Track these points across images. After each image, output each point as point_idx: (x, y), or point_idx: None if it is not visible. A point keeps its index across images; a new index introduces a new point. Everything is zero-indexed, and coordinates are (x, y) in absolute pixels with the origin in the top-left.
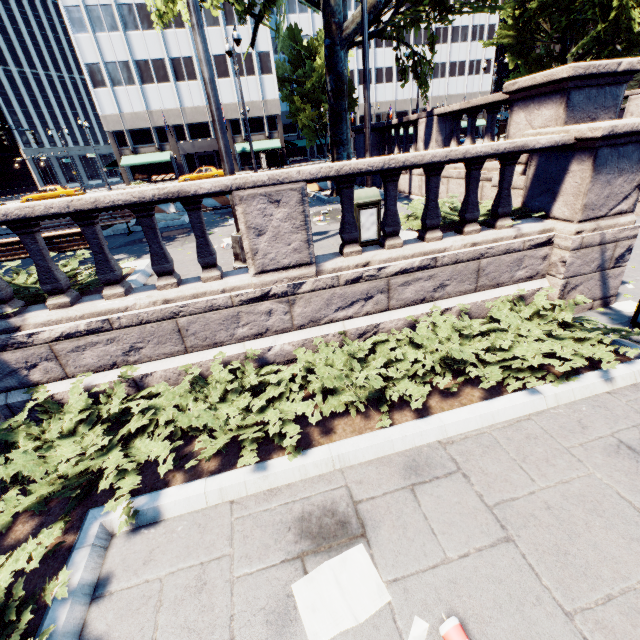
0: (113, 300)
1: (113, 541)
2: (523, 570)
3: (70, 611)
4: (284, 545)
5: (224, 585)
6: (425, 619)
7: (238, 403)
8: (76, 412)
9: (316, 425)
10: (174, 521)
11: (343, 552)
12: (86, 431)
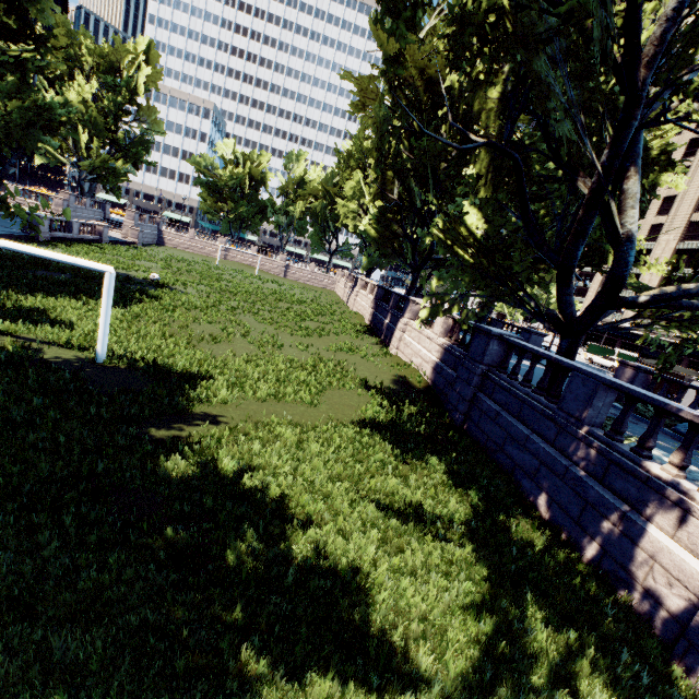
0: None
1: None
2: None
3: None
4: None
5: None
6: None
7: None
8: None
9: None
10: None
11: None
12: None
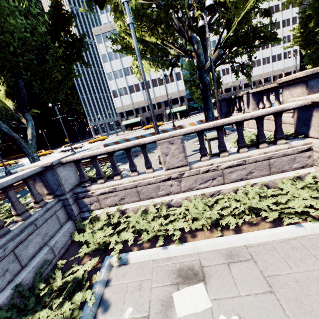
0: (117, 181)
1: (112, 268)
2: (276, 306)
3: (99, 287)
4: (171, 278)
5: (148, 289)
6: (225, 316)
7: (158, 222)
8: (103, 221)
9: (189, 233)
10: (132, 264)
11: (194, 285)
12: (106, 228)
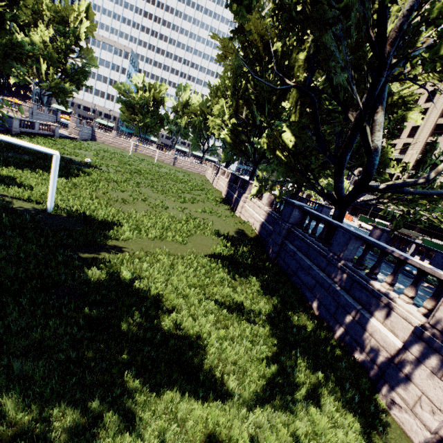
0: None
1: None
2: None
3: None
4: None
5: None
6: None
7: None
8: None
9: None
10: None
11: None
12: None
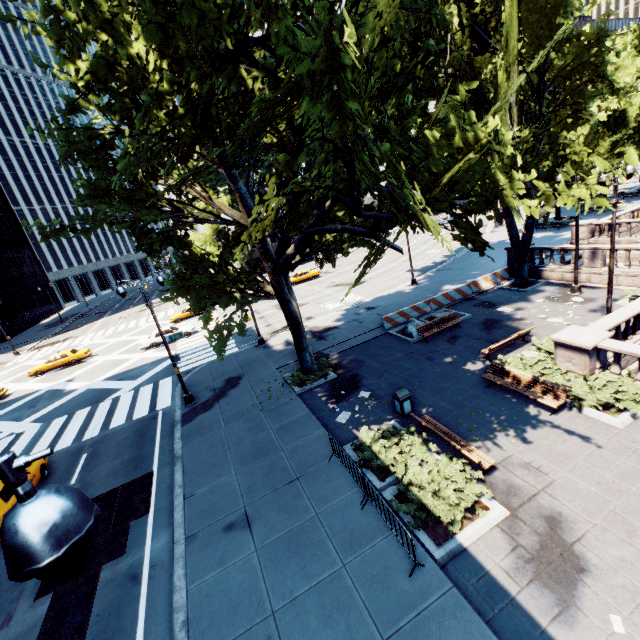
0: None
1: None
2: None
3: None
4: None
5: None
6: None
7: None
8: None
9: None
10: None
11: None
12: None
